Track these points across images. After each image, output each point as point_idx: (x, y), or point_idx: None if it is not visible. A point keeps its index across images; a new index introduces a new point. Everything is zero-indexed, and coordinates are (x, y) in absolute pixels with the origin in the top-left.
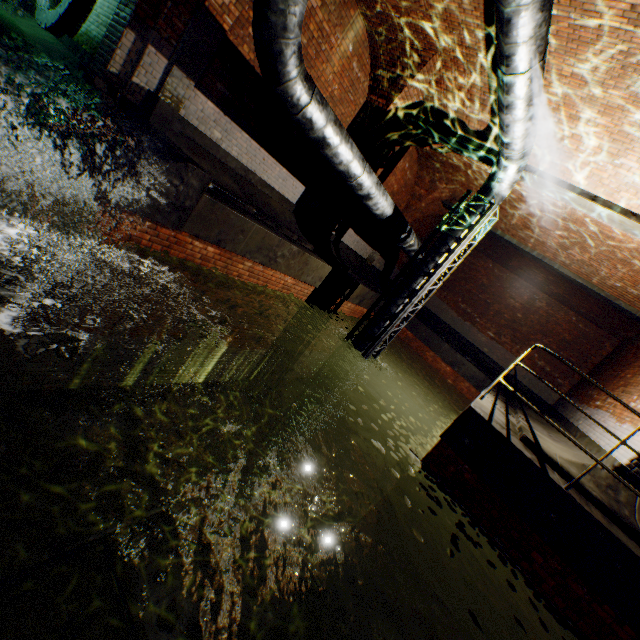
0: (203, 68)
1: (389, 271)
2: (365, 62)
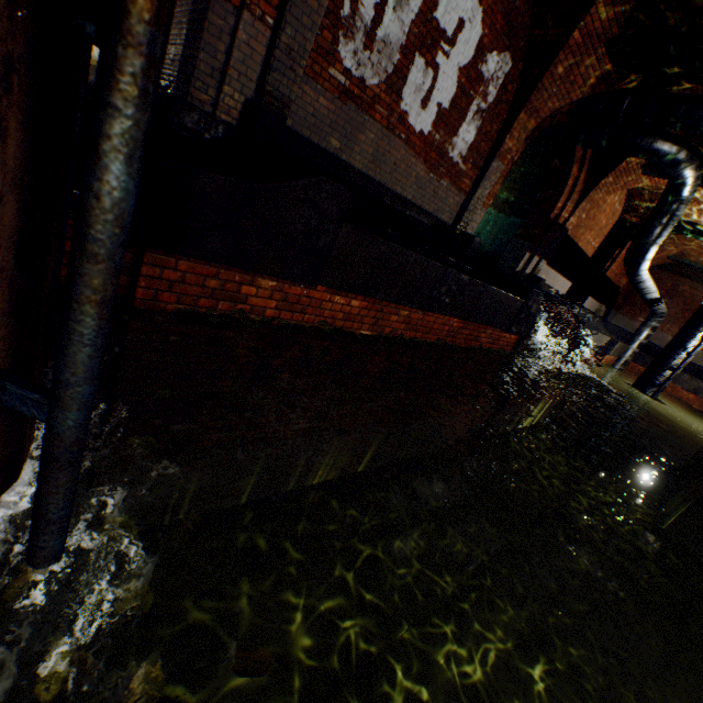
0: (552, 252)
1: (606, 315)
2: (622, 200)
